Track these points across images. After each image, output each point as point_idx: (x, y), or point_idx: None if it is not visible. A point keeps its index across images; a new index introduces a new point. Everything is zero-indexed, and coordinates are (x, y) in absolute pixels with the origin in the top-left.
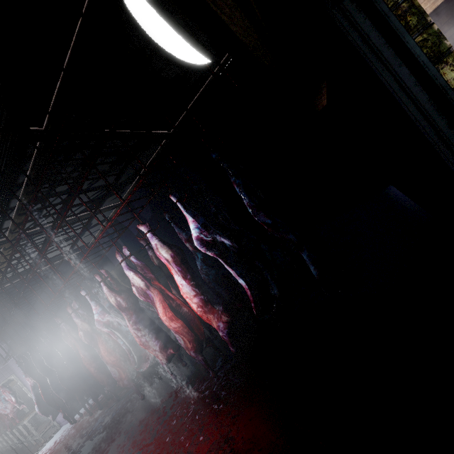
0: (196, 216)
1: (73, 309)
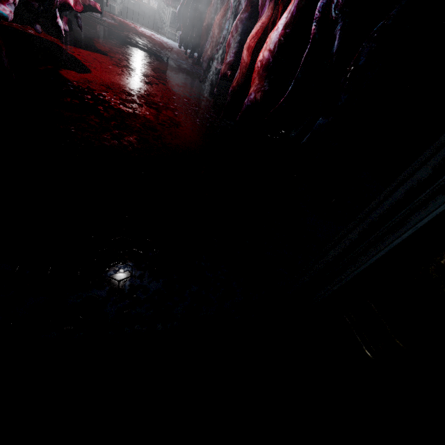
0: None
1: None
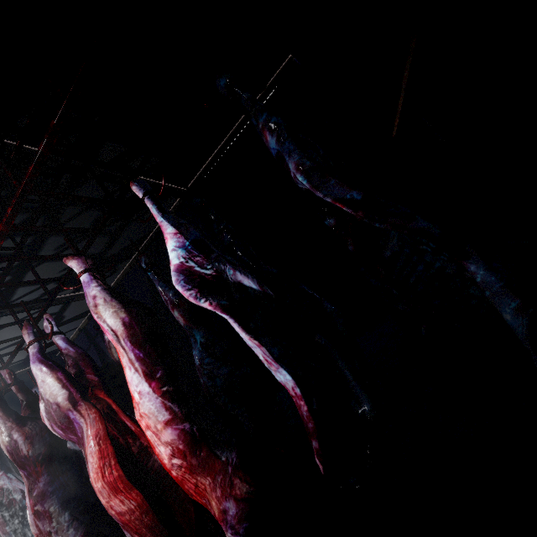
0: (182, 226)
1: None
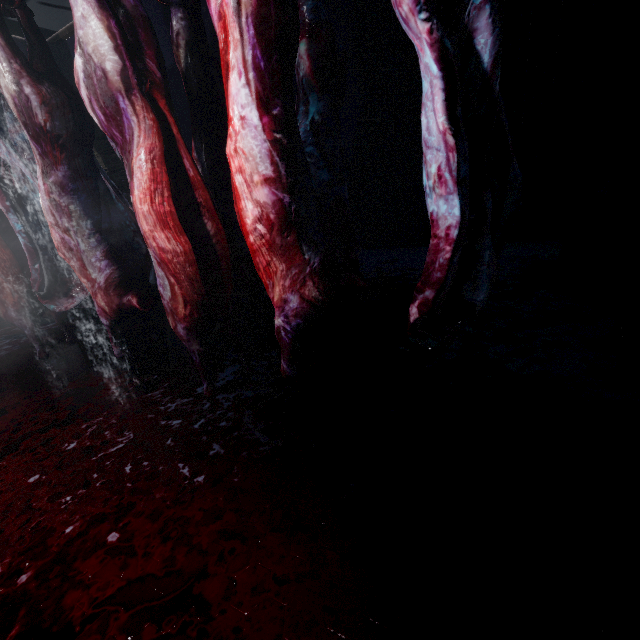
0: None
1: None
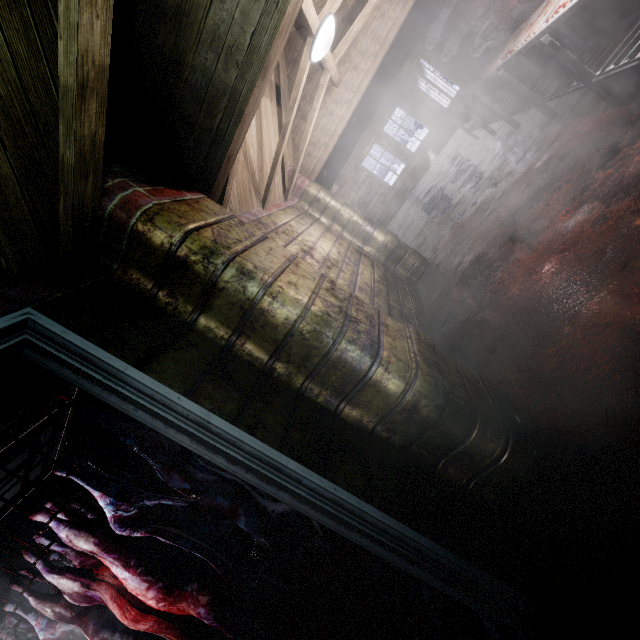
0: (104, 486)
1: (8, 631)
